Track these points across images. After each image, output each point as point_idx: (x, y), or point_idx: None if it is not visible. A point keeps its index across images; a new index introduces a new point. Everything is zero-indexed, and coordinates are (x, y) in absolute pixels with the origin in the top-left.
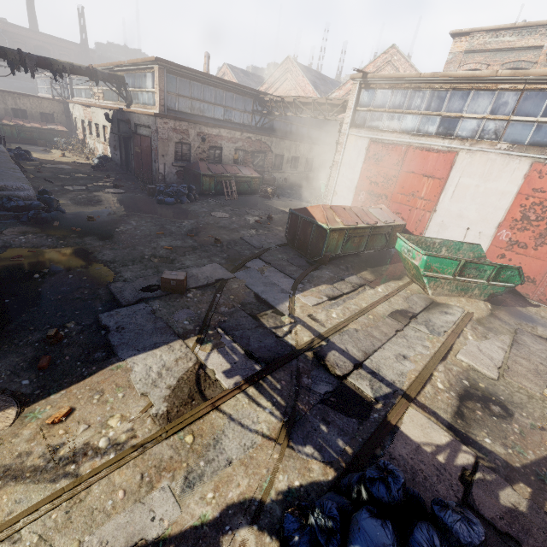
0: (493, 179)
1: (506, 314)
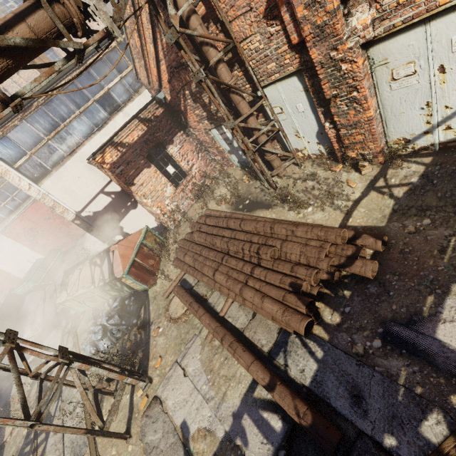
0: (2, 247)
1: (72, 257)
